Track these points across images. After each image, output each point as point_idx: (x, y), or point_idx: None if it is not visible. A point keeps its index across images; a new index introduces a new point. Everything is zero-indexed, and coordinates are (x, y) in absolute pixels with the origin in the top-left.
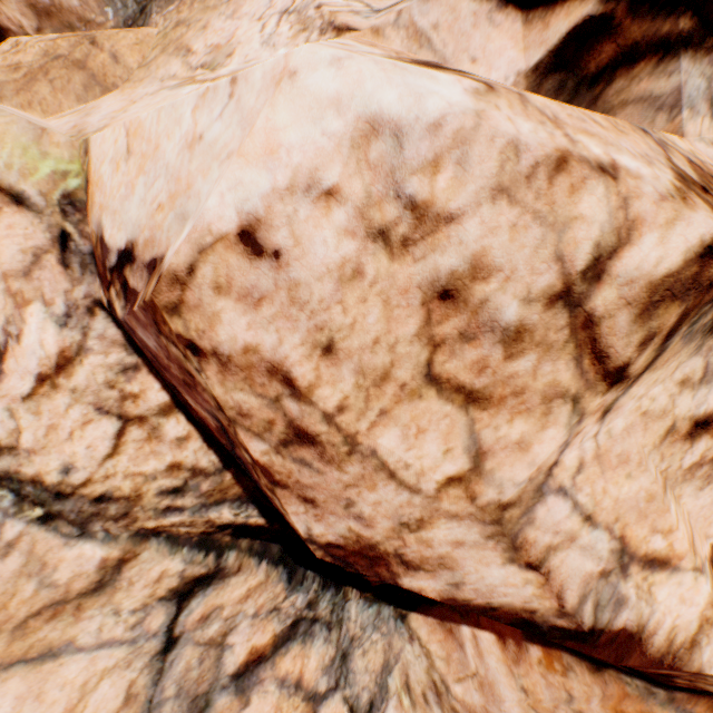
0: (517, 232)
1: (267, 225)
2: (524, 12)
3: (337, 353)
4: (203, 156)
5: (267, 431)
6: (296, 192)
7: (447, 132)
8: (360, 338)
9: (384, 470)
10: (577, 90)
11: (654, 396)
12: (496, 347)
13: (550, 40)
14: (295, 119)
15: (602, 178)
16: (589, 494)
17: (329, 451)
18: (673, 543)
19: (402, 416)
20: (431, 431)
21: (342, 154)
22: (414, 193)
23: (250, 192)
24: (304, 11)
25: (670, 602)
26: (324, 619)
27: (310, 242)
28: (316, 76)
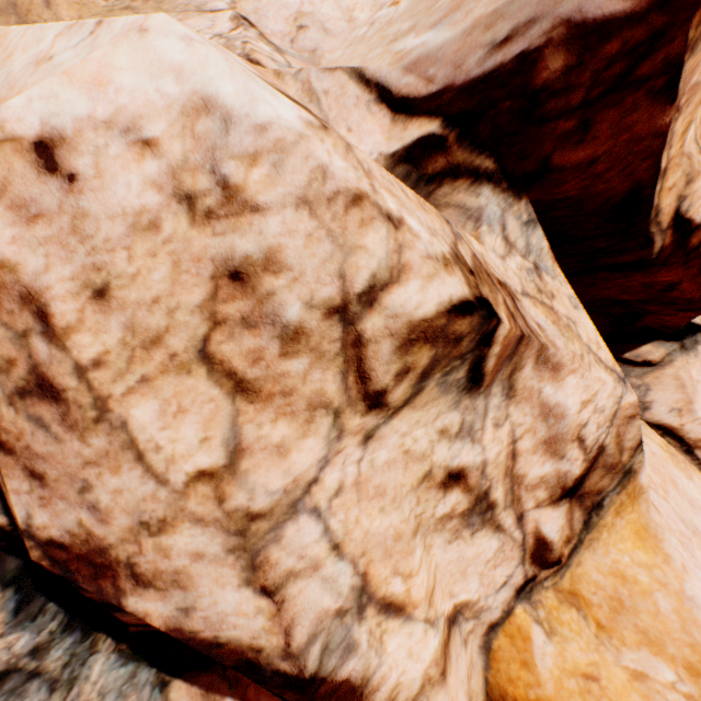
0: (312, 241)
1: (72, 147)
2: (393, 113)
3: (110, 300)
4: (45, 73)
5: (5, 373)
6: (114, 129)
7: (271, 136)
8: (140, 291)
9: (133, 449)
10: (418, 183)
11: (417, 437)
12: (274, 341)
13: (406, 139)
14: (134, 67)
15: (386, 223)
16: (343, 520)
17: (74, 414)
18: (411, 588)
19: (166, 388)
20: (193, 413)
21: (171, 115)
22: (230, 175)
23: (63, 109)
24: (234, 41)
25: (399, 654)
26: (50, 675)
27: (113, 179)
28: (166, 42)
